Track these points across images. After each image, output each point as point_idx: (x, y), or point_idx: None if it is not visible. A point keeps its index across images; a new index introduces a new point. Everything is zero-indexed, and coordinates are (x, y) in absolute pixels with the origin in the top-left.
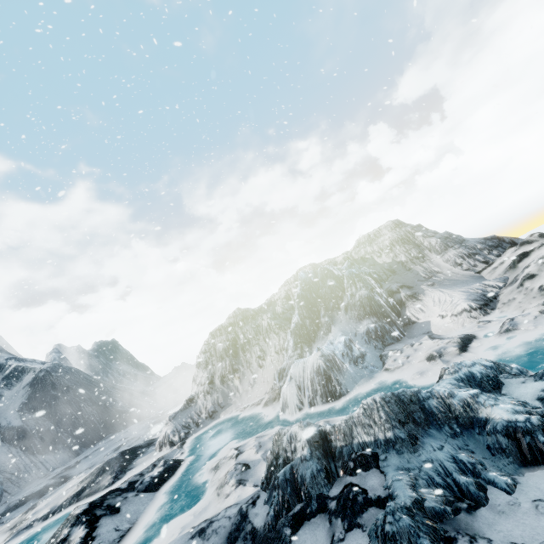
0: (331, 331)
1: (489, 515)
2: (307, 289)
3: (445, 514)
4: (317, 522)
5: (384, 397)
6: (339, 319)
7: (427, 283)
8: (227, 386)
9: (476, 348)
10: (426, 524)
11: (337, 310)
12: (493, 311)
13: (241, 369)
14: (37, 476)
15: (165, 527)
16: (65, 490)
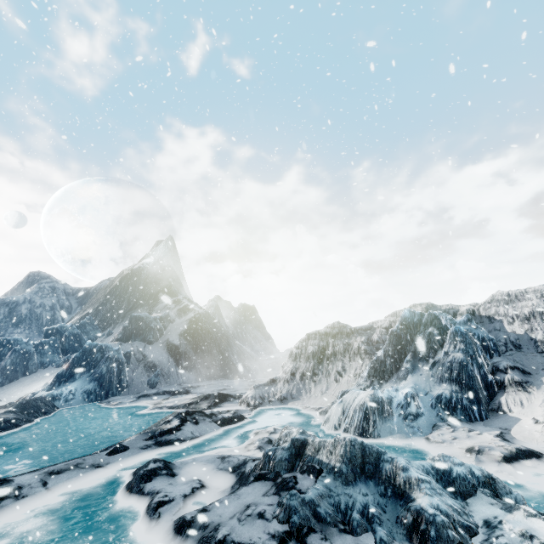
0: (406, 378)
1: (349, 540)
2: (404, 328)
3: (324, 520)
4: (267, 484)
5: (352, 440)
6: (421, 371)
7: None
8: (303, 383)
9: (525, 466)
10: (306, 514)
11: (425, 362)
12: None
13: (320, 375)
14: (176, 382)
15: (214, 447)
16: (184, 398)
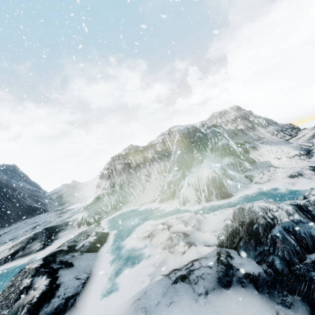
0: (203, 161)
1: None
2: (183, 137)
3: None
4: None
5: None
6: (207, 155)
7: (259, 142)
8: (124, 191)
9: None
10: None
11: (205, 151)
12: (312, 157)
13: (134, 181)
14: None
15: (122, 276)
16: None
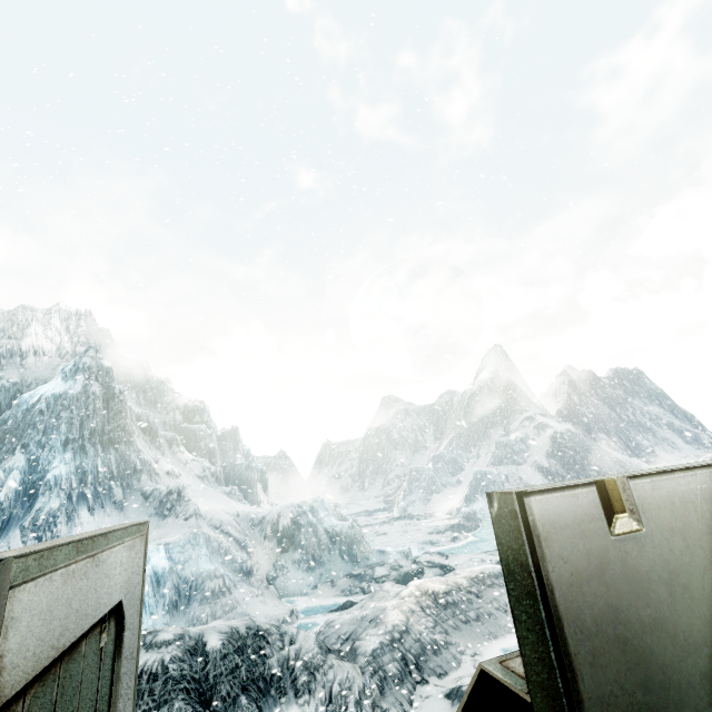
0: None
1: None
2: None
3: None
4: None
5: None
6: None
7: None
8: None
9: None
10: None
11: None
12: None
13: None
14: None
15: None
16: None
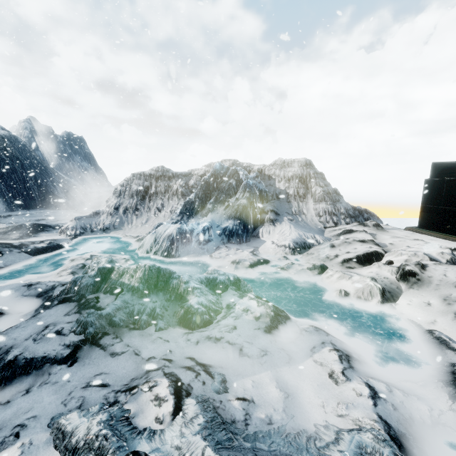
0: (207, 216)
1: (136, 334)
2: (213, 178)
3: (117, 325)
4: (72, 305)
5: (151, 266)
6: (218, 211)
7: (289, 217)
8: (126, 216)
9: (259, 269)
10: (102, 324)
11: (222, 204)
12: (299, 255)
13: (142, 210)
14: None
15: (22, 276)
16: None
